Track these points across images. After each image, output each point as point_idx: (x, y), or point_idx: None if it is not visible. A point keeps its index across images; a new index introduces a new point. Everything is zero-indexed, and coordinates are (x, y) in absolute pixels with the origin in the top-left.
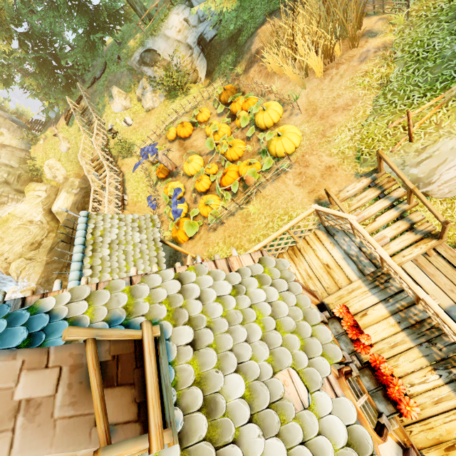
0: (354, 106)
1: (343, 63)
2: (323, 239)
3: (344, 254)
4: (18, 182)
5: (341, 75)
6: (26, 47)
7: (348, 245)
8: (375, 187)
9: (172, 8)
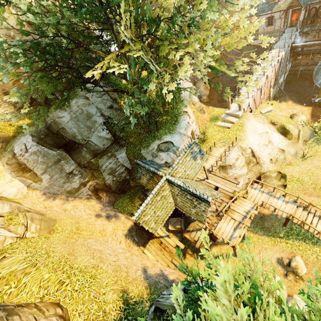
0: None
1: None
2: None
3: None
4: None
5: None
6: None
7: None
8: None
9: None
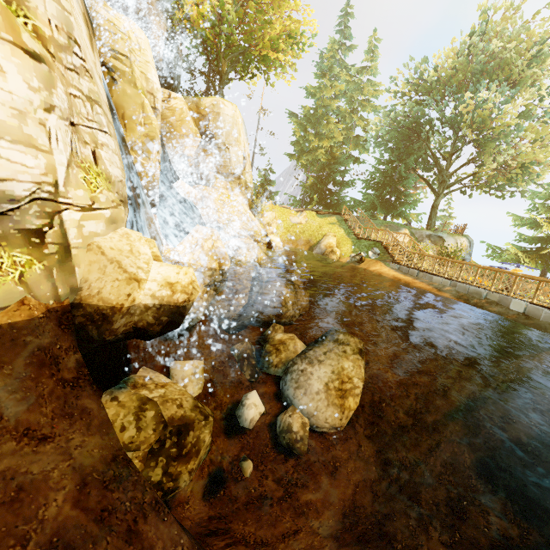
0: None
1: None
2: None
3: None
4: (247, 197)
5: None
6: (328, 170)
7: None
8: None
9: (461, 236)
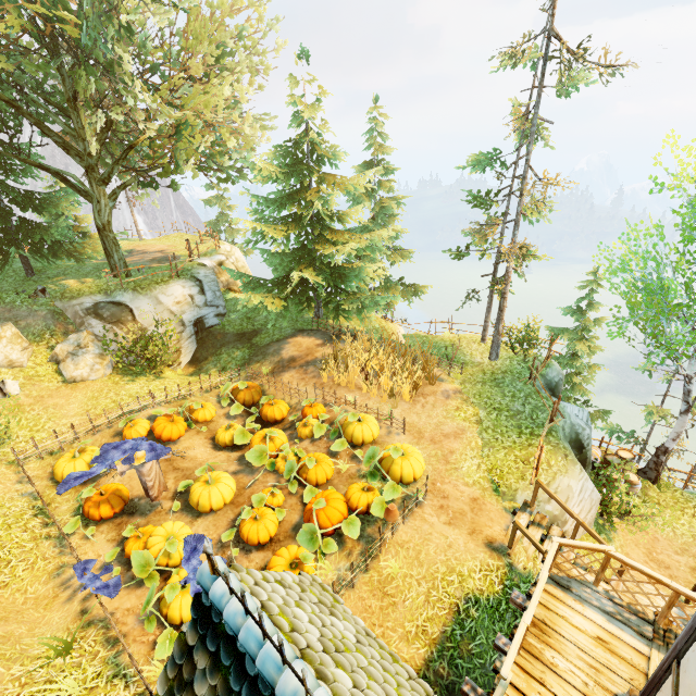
0: (465, 435)
1: (428, 394)
2: (561, 595)
3: (604, 614)
4: None
5: (433, 405)
6: None
7: (597, 598)
8: (534, 524)
9: (176, 278)
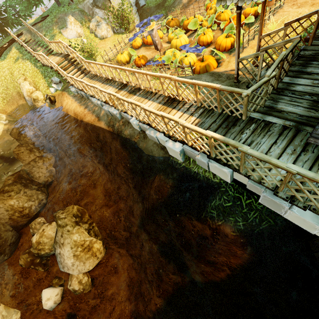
0: None
1: None
2: None
3: None
4: None
5: None
6: None
7: None
8: None
9: None
